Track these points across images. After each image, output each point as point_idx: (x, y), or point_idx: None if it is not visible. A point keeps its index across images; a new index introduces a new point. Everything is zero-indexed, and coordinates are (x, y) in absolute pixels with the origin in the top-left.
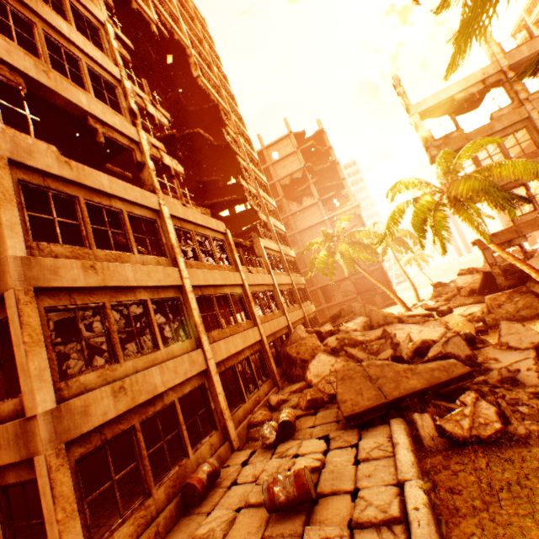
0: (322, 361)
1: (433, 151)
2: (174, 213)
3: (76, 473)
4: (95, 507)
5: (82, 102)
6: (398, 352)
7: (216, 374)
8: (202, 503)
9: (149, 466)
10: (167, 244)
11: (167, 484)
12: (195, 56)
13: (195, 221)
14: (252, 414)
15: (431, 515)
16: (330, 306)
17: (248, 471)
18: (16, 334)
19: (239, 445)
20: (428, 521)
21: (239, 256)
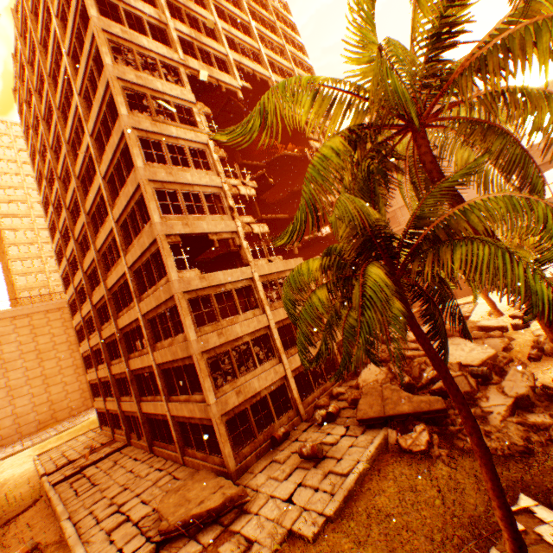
0: (371, 370)
1: None
2: (262, 273)
3: (226, 426)
4: (237, 434)
5: (205, 228)
6: (422, 376)
7: (291, 377)
8: (280, 445)
9: (255, 425)
10: (258, 299)
11: (264, 434)
12: (276, 81)
13: (277, 270)
14: (318, 400)
15: (357, 477)
16: None
17: (304, 435)
18: (199, 372)
19: (307, 418)
20: (353, 478)
21: None
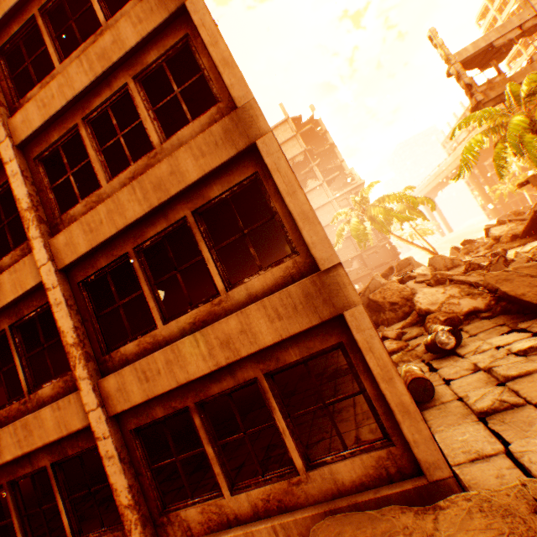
0: (429, 293)
1: (478, 96)
2: None
3: None
4: None
5: None
6: None
7: None
8: (433, 398)
9: None
10: None
11: None
12: None
13: None
14: None
15: None
16: None
17: (450, 370)
18: (285, 183)
19: None
20: None
21: None
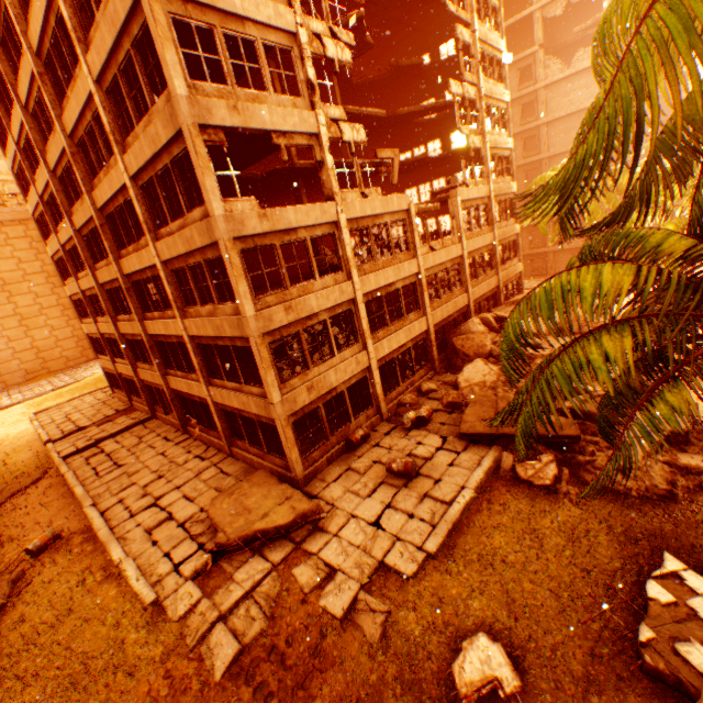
0: (477, 369)
1: None
2: (351, 216)
3: (293, 428)
4: (298, 428)
5: (266, 121)
6: None
7: (376, 370)
8: (356, 449)
9: (328, 426)
10: (343, 257)
11: (337, 436)
12: None
13: (373, 212)
14: (403, 396)
15: (463, 508)
16: (558, 250)
17: (387, 440)
18: (258, 362)
19: (388, 417)
20: (459, 509)
21: (432, 197)
